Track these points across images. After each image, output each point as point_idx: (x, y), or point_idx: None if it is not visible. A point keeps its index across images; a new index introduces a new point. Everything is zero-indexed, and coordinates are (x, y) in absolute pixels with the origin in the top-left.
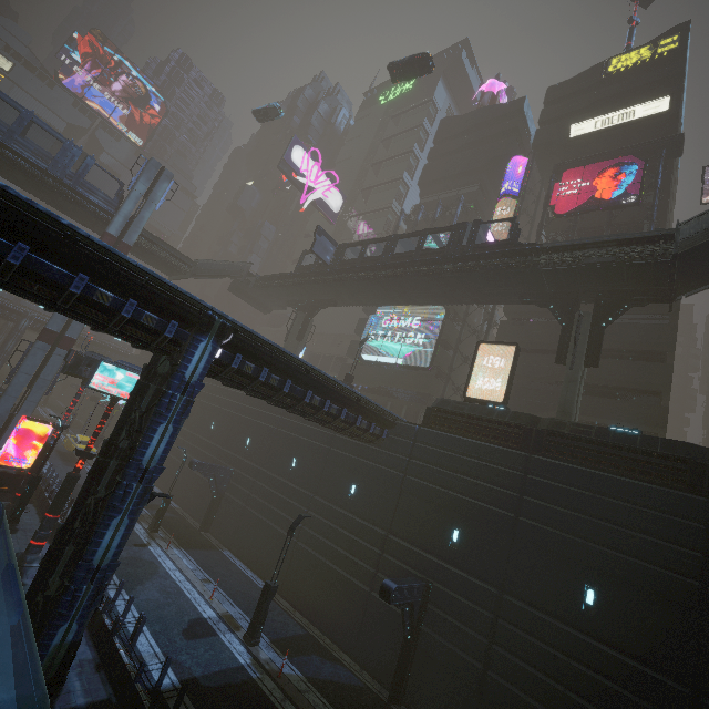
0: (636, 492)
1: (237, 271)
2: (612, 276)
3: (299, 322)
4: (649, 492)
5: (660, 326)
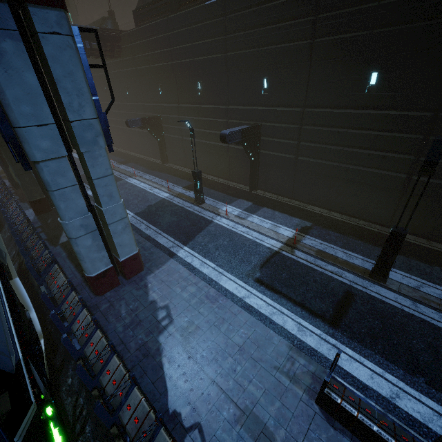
0: None
1: None
2: None
3: None
4: None
5: None
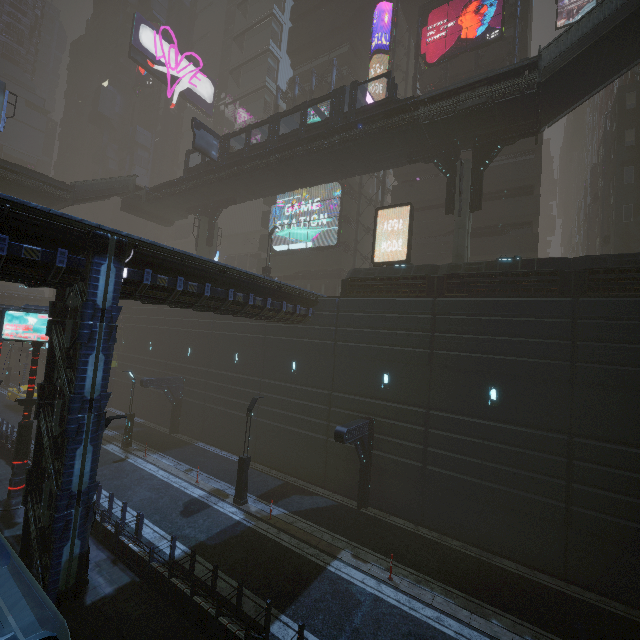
0: (521, 307)
1: (123, 188)
2: (485, 118)
3: (204, 228)
4: (531, 305)
5: (528, 161)
